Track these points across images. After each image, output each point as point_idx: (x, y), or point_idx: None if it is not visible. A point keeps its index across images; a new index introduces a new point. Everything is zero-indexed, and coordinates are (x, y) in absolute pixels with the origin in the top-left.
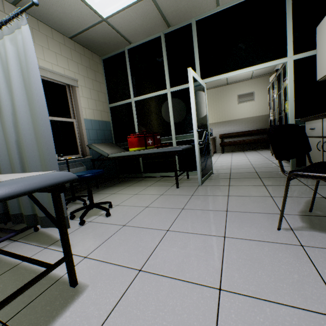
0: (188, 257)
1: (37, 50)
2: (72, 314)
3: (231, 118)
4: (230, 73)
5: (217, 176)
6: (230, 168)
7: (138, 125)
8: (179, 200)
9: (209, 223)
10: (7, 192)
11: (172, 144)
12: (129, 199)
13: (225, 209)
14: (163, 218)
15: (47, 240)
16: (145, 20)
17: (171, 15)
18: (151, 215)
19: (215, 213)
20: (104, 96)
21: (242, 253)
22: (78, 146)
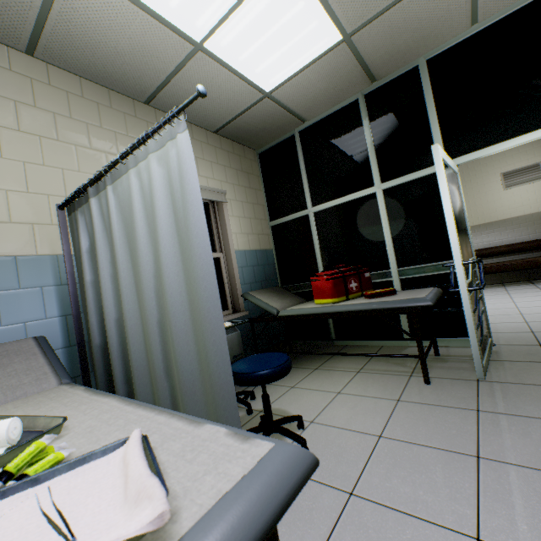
0: None
1: None
2: None
3: (491, 219)
4: (517, 139)
5: (510, 353)
6: (530, 331)
7: (321, 253)
8: (451, 424)
9: None
10: None
11: (392, 284)
12: (331, 408)
13: None
14: (439, 484)
15: None
16: (332, 81)
17: (379, 62)
18: (403, 469)
19: None
20: (262, 210)
21: None
22: (226, 297)
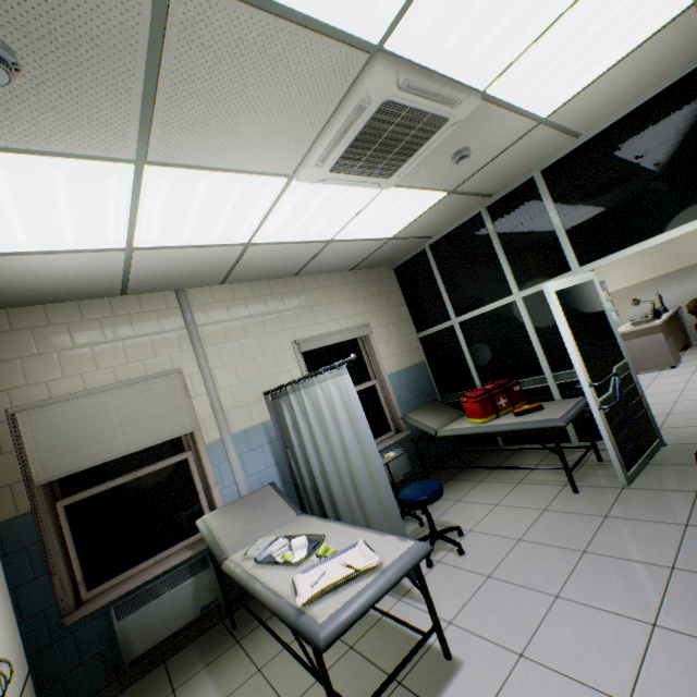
0: (587, 649)
1: (321, 312)
2: (457, 689)
3: None
4: (645, 243)
5: (674, 455)
6: None
7: (473, 361)
8: (577, 528)
9: (629, 592)
10: (395, 577)
11: (550, 389)
12: (487, 518)
13: (669, 563)
14: (548, 569)
15: (396, 587)
16: (449, 211)
17: (491, 187)
18: (528, 561)
19: (647, 569)
20: (406, 324)
21: (676, 660)
22: (387, 419)
